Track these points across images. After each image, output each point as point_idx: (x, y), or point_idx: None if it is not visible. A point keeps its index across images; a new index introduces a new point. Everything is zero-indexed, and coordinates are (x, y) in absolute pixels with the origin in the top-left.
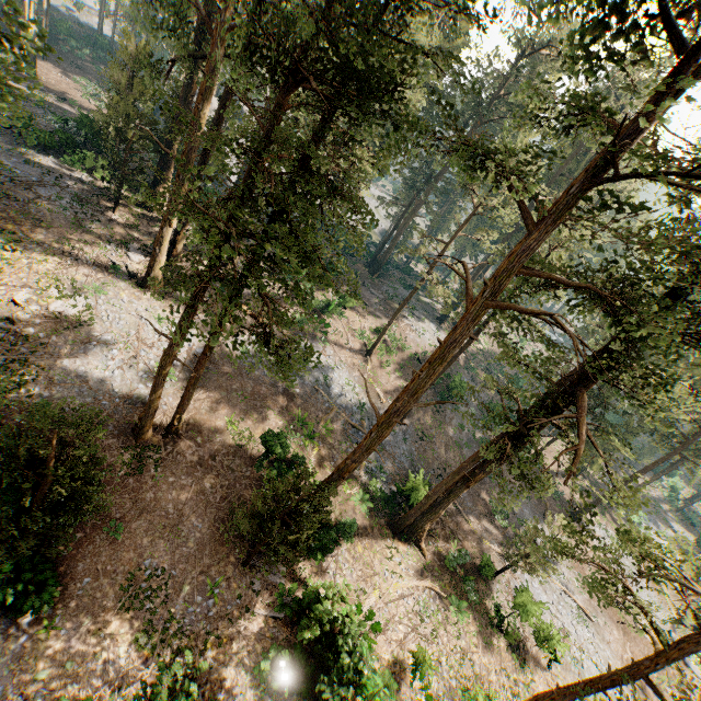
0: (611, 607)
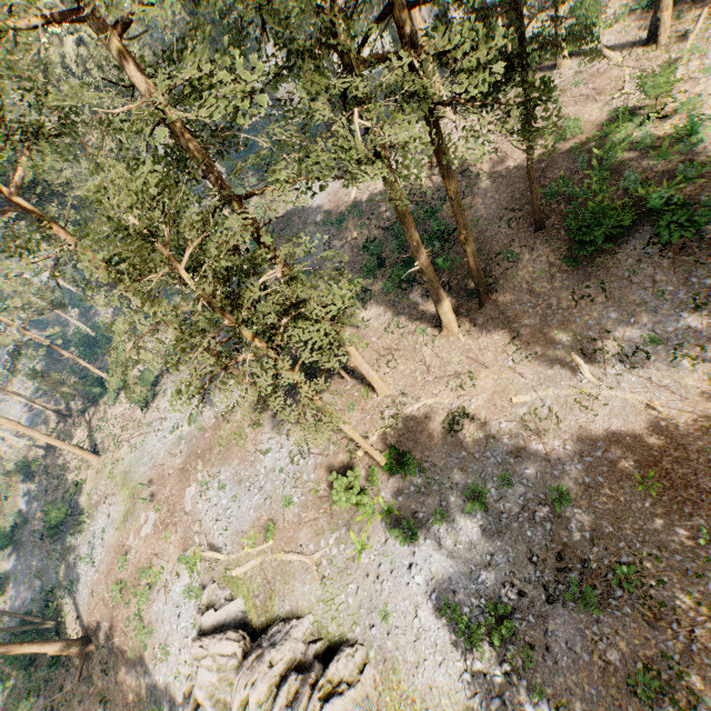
0: (198, 457)
